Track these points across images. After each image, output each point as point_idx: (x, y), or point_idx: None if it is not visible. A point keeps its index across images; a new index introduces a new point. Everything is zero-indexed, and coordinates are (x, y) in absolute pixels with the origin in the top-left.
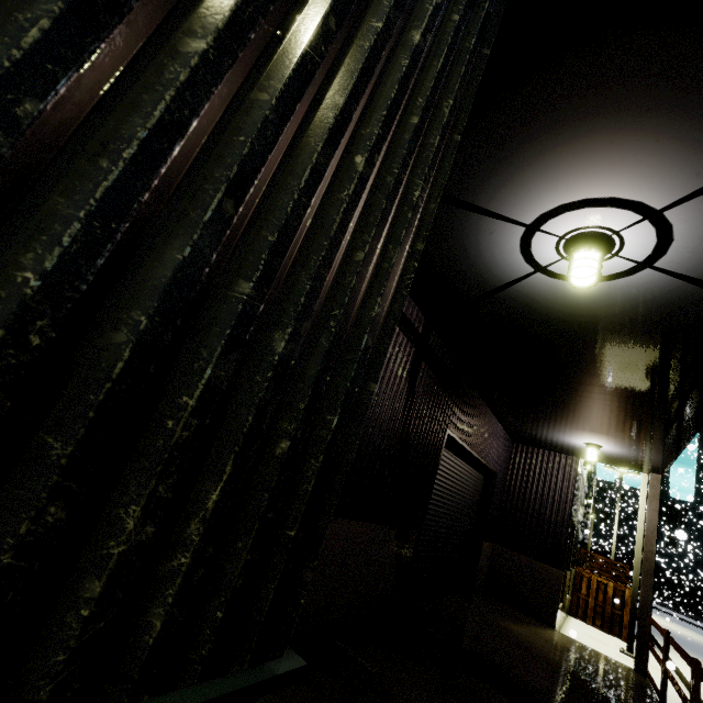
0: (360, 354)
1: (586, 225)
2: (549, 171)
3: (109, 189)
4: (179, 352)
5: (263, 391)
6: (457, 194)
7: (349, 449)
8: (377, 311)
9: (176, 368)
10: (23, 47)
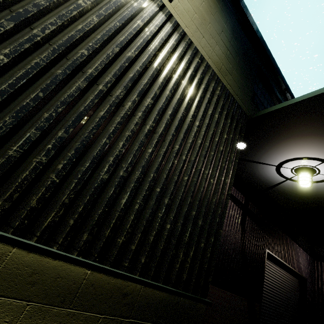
0: (217, 223)
1: (299, 165)
2: (277, 151)
3: (178, 203)
4: (186, 226)
5: (198, 232)
6: (246, 158)
7: (217, 247)
8: (220, 212)
9: (185, 229)
10: (171, 190)
